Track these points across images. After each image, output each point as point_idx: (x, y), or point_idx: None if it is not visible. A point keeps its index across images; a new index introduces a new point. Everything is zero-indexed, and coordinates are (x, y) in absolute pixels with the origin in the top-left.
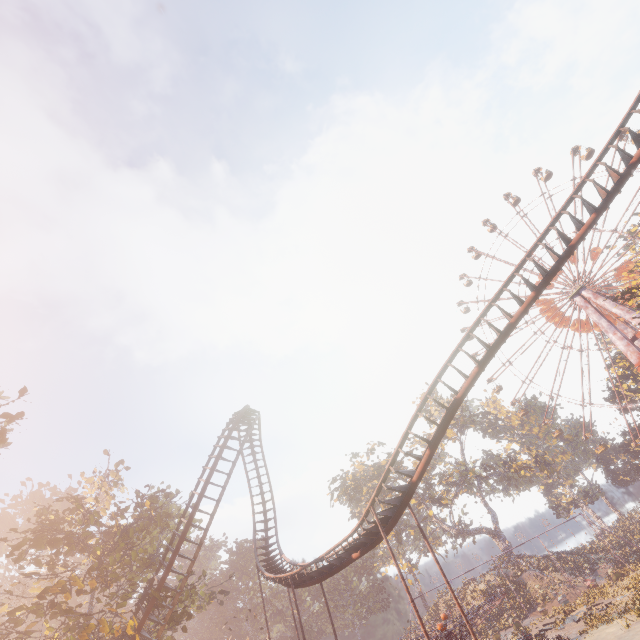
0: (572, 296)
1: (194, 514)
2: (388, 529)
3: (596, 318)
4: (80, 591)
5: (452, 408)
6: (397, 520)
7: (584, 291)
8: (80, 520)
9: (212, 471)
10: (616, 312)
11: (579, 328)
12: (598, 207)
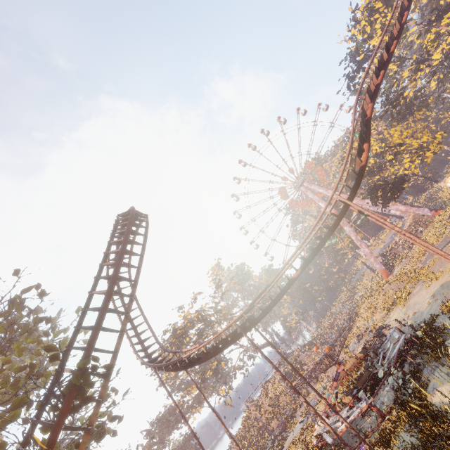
0: (299, 186)
1: (116, 279)
2: (340, 219)
3: (312, 196)
4: None
5: (369, 121)
6: (350, 205)
7: (304, 183)
8: None
9: (127, 239)
10: (321, 191)
11: (303, 204)
12: (396, 38)
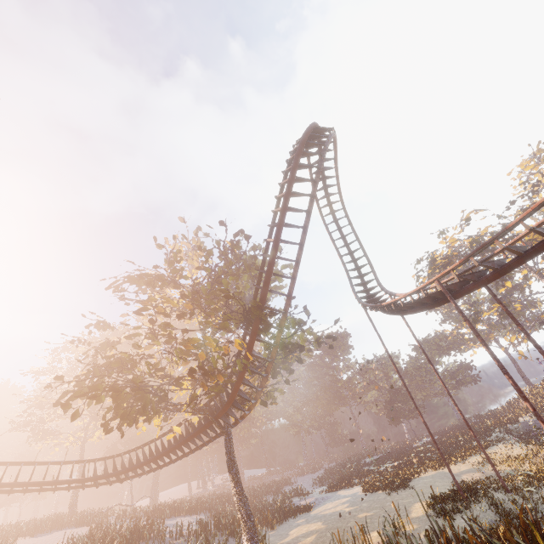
0: None
1: (281, 228)
2: None
3: None
4: (180, 316)
5: None
6: None
7: None
8: (165, 259)
9: (291, 178)
10: None
11: None
12: None
